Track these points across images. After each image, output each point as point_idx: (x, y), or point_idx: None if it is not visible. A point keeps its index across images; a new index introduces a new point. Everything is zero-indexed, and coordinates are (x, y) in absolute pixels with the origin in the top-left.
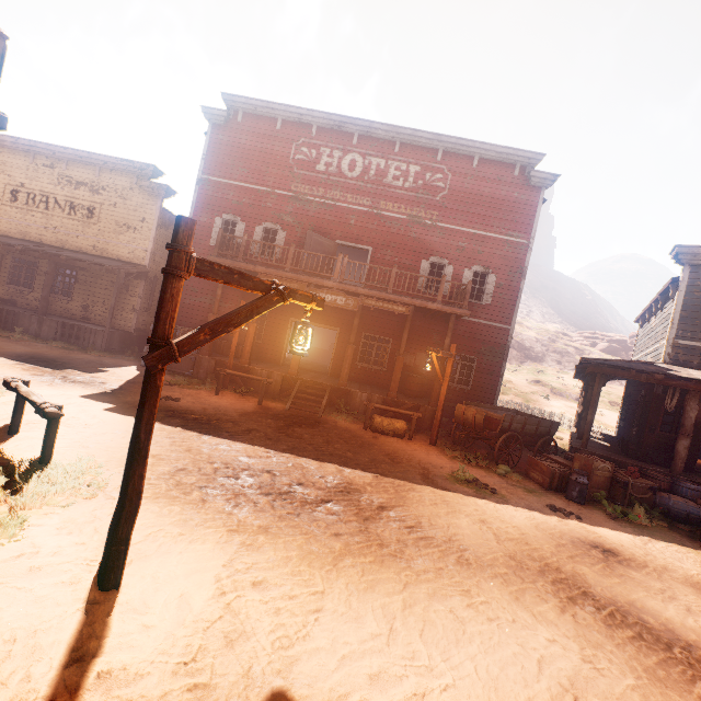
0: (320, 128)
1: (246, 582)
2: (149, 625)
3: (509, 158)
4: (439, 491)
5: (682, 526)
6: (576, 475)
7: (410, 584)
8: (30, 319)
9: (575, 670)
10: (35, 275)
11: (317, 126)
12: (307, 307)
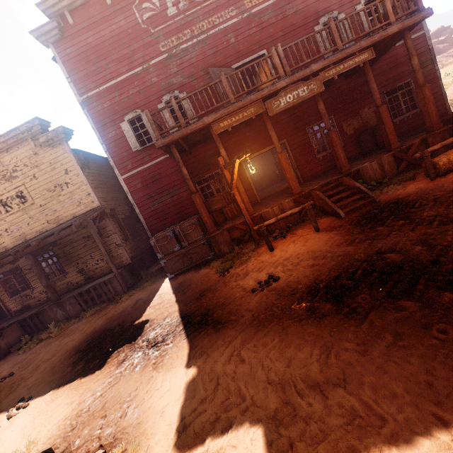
0: None
1: None
2: None
3: None
4: None
5: None
6: None
7: None
8: (51, 310)
9: None
10: (24, 276)
11: None
12: None
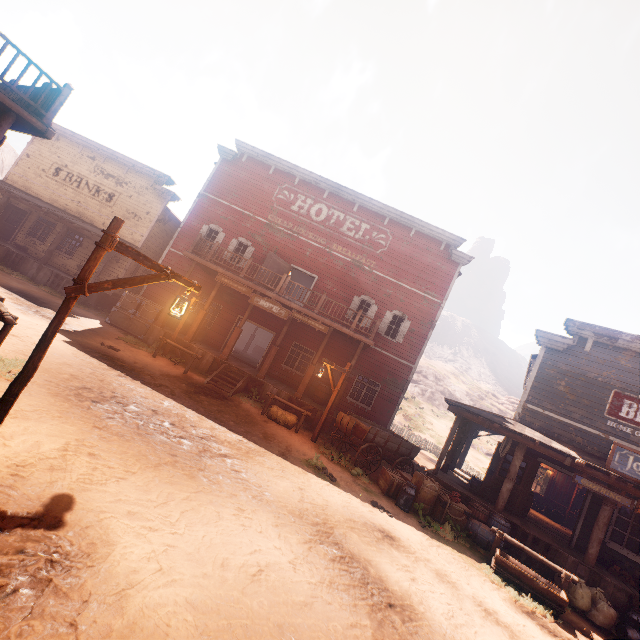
0: (302, 180)
1: (86, 451)
2: (7, 445)
3: (438, 236)
4: (285, 464)
5: (482, 550)
6: (407, 486)
7: (202, 492)
8: (32, 264)
9: (277, 562)
10: (50, 233)
11: (300, 178)
12: (188, 288)
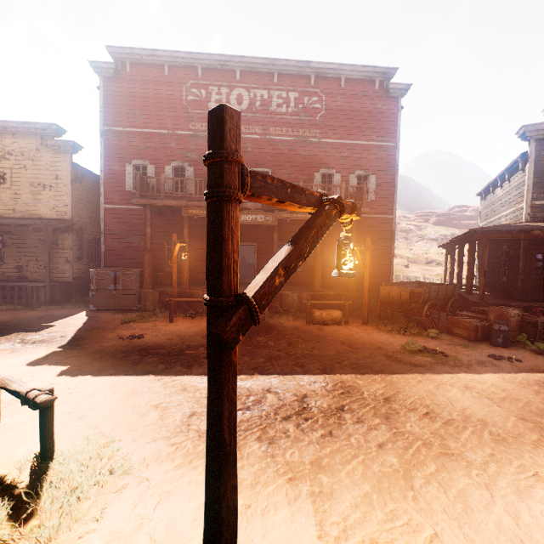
0: (204, 69)
1: None
2: None
3: (370, 75)
4: (409, 367)
5: None
6: (498, 325)
7: (489, 485)
8: None
9: None
10: None
11: (201, 67)
12: (346, 218)
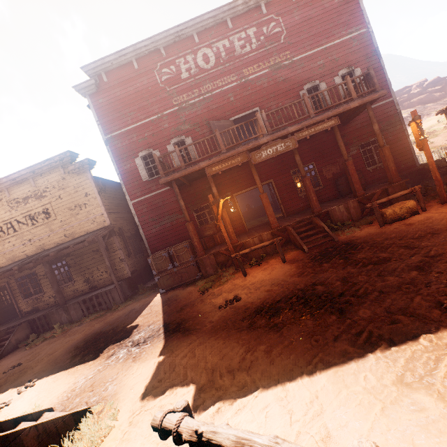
0: (166, 48)
1: None
2: None
3: None
4: None
5: None
6: None
7: None
8: (57, 313)
9: None
10: (38, 281)
11: (162, 48)
12: None
